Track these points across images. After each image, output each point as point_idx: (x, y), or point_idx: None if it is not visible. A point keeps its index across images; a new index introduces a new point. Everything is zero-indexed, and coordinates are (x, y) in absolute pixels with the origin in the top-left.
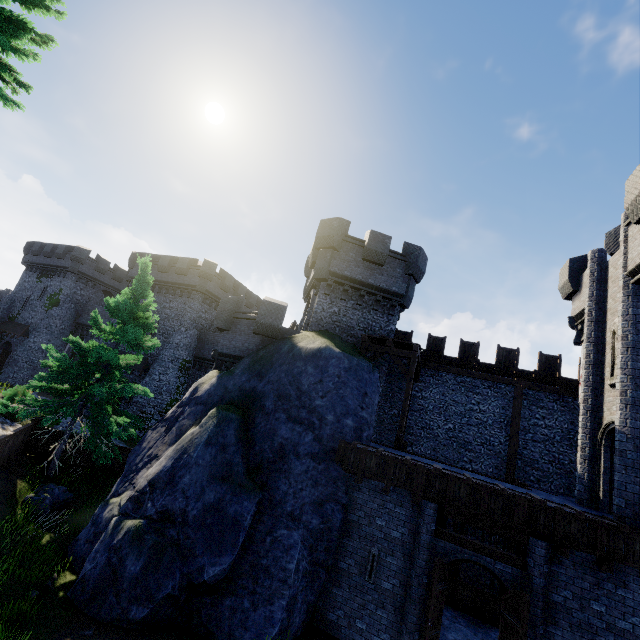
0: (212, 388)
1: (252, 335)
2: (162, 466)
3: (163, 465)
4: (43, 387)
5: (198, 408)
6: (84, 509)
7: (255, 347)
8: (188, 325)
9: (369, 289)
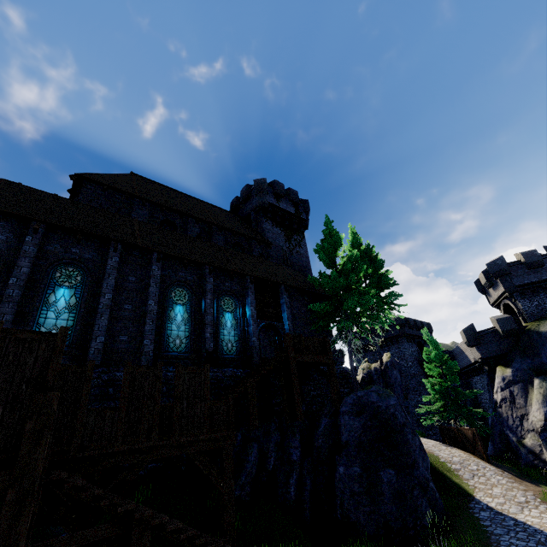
0: (515, 373)
1: (501, 340)
2: (542, 412)
3: (542, 411)
4: (426, 409)
5: (519, 385)
6: (499, 460)
7: (510, 345)
8: (410, 359)
9: (546, 282)
